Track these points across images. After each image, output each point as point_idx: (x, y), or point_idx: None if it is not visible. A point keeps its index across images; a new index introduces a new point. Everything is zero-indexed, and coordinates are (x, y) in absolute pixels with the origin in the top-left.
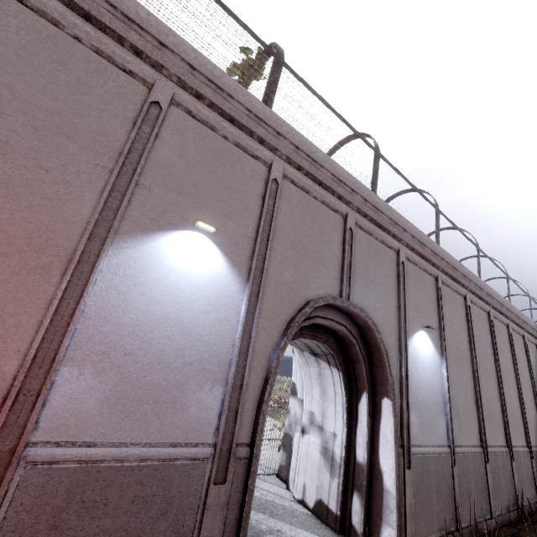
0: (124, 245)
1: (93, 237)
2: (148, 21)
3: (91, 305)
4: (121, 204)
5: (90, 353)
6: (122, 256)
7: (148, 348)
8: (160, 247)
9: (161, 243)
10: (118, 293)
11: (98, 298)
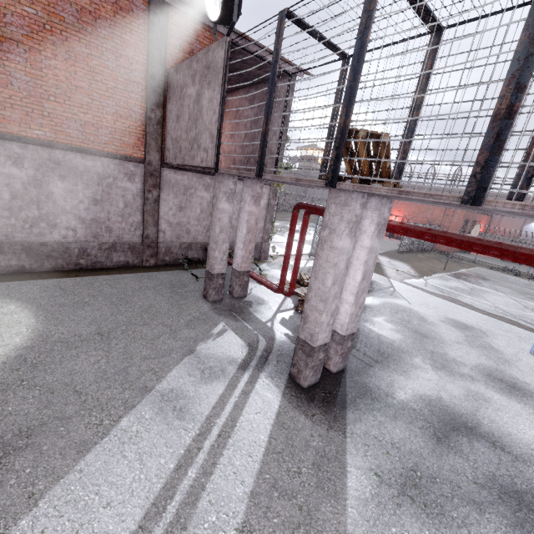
0: (526, 225)
1: (522, 225)
2: (529, 196)
3: (522, 232)
4: (526, 221)
5: (522, 236)
6: (526, 226)
7: (529, 236)
8: (531, 225)
9: (532, 224)
10: (526, 230)
11: (523, 231)
